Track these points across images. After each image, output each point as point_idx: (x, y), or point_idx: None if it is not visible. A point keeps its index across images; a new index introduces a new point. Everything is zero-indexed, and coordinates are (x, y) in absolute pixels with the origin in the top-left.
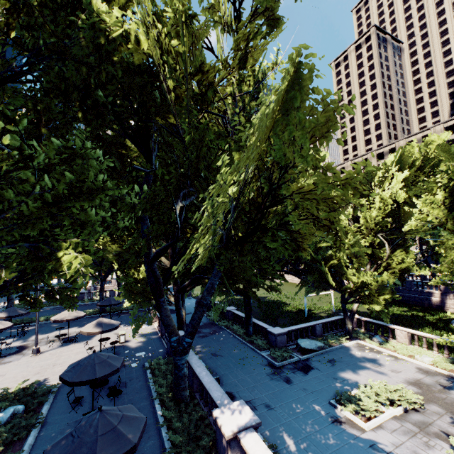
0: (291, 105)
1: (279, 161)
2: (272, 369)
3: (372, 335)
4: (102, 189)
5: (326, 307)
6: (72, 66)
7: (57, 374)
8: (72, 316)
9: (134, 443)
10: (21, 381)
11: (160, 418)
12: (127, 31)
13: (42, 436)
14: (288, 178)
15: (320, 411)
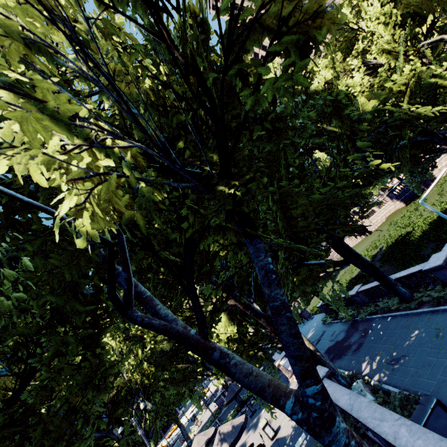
0: None
1: None
2: None
3: None
4: None
5: None
6: None
7: None
8: (202, 445)
9: None
10: None
11: None
12: None
13: None
14: None
15: None
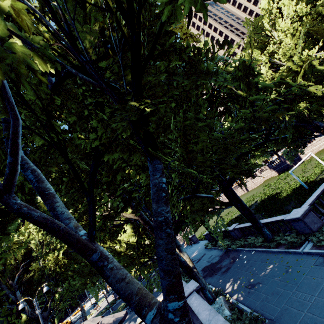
0: None
1: None
2: None
3: None
4: None
5: (317, 171)
6: None
7: None
8: None
9: None
10: None
11: None
12: None
13: None
14: None
15: None
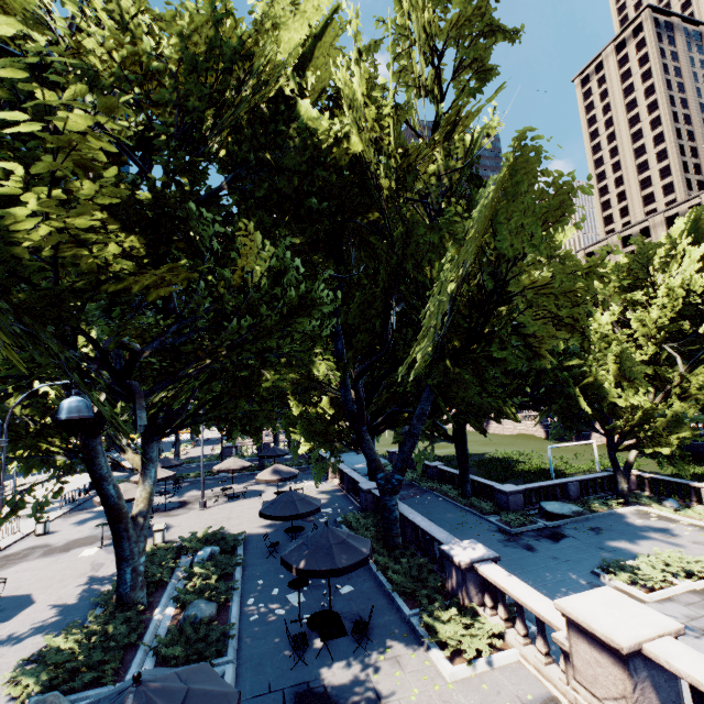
0: (518, 190)
1: (506, 252)
2: (505, 536)
3: (663, 499)
4: (317, 298)
5: (586, 466)
6: (282, 178)
7: (236, 526)
8: (237, 466)
9: (367, 554)
10: (207, 527)
11: (372, 565)
12: (336, 136)
13: (247, 574)
14: (518, 271)
15: (579, 580)
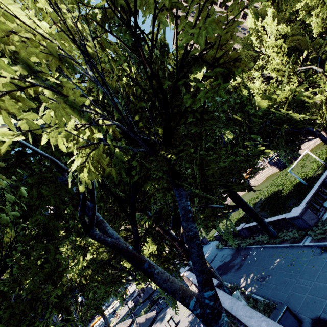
0: None
1: None
2: None
3: None
4: None
5: (314, 166)
6: None
7: None
8: None
9: None
10: None
11: None
12: None
13: None
14: None
15: None
